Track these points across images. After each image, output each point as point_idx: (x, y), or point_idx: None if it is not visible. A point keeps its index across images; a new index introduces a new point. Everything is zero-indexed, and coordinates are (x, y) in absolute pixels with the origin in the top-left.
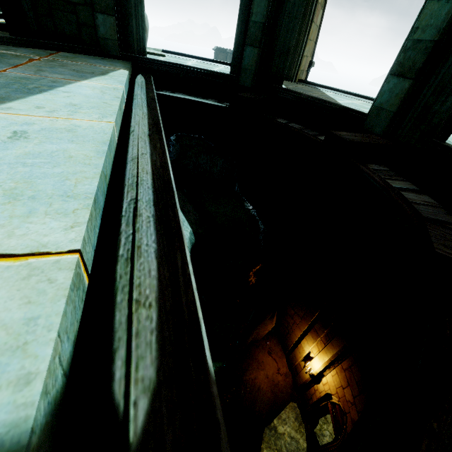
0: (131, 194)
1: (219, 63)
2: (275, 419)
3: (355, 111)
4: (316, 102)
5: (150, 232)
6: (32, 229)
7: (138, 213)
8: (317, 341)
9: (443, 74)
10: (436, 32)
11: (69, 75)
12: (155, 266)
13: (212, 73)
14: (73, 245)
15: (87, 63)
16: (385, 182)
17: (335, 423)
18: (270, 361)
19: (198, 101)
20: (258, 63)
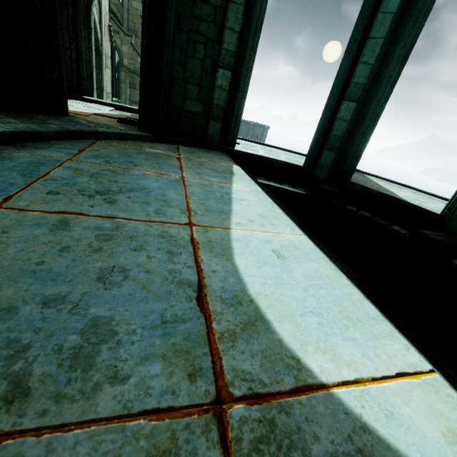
0: None
1: (275, 148)
2: None
3: (426, 210)
4: (385, 198)
5: (408, 343)
6: (392, 350)
7: None
8: None
9: None
10: None
11: (218, 177)
12: (442, 376)
13: (289, 165)
14: (426, 365)
15: (207, 159)
16: None
17: None
18: None
19: (282, 188)
20: (333, 163)
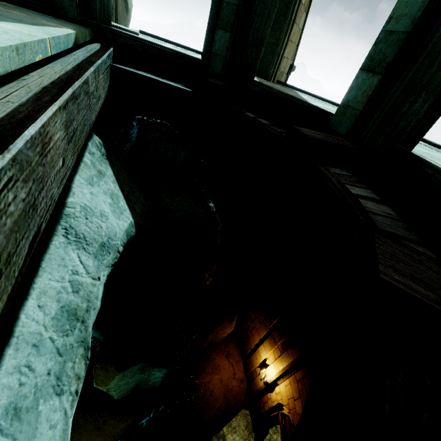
0: None
1: (199, 53)
2: (224, 427)
3: (323, 110)
4: (285, 98)
5: None
6: None
7: None
8: (274, 348)
9: (415, 71)
10: (411, 22)
11: None
12: None
13: (181, 55)
14: None
15: (26, 14)
16: (344, 186)
17: (283, 435)
18: (226, 366)
19: (160, 81)
20: (229, 50)
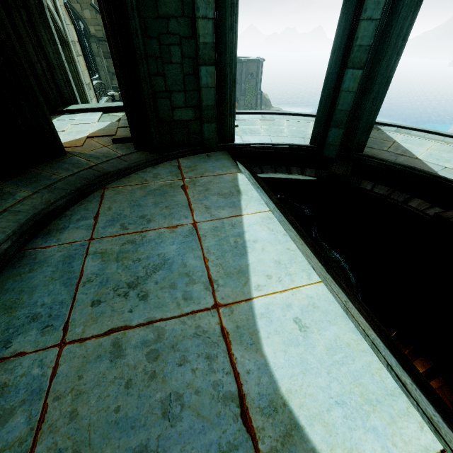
0: (382, 359)
1: (276, 114)
2: None
3: (450, 181)
4: (404, 170)
5: (424, 400)
6: (407, 434)
7: (403, 381)
8: None
9: None
10: None
11: (226, 206)
12: None
13: (294, 147)
14: (437, 445)
15: (211, 173)
16: None
17: None
18: None
19: (290, 178)
20: (342, 139)
